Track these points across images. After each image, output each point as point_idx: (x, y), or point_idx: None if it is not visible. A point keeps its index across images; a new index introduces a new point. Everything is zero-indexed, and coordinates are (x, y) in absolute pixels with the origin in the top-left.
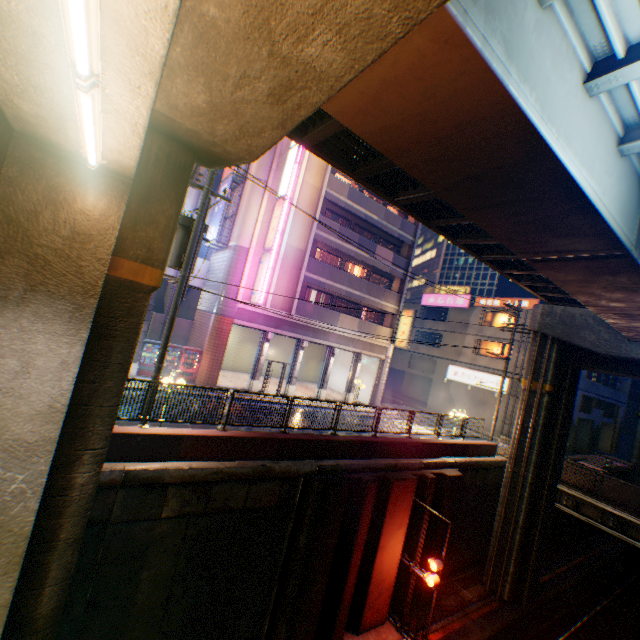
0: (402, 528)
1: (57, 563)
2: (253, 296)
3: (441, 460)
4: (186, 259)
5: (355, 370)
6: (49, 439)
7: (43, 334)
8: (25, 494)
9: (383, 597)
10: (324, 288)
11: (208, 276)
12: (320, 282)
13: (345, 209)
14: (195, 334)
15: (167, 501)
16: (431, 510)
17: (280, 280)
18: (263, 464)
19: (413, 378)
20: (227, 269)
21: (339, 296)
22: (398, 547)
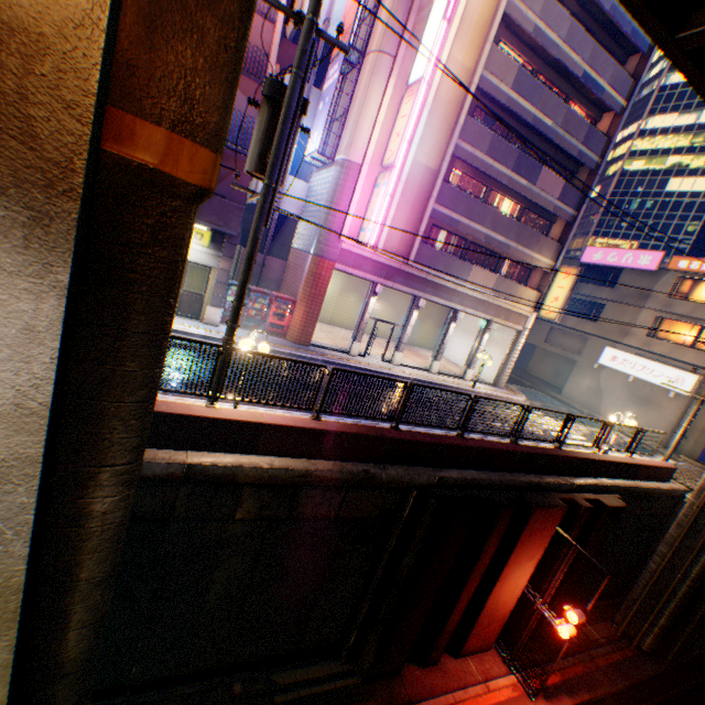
0: (532, 560)
1: (81, 605)
2: (361, 234)
3: (598, 483)
4: (271, 158)
5: (479, 342)
6: (26, 458)
7: None
8: (2, 535)
9: (492, 626)
10: (456, 229)
11: (306, 204)
12: (452, 220)
13: (503, 108)
14: (288, 279)
15: (241, 502)
16: (579, 549)
17: (398, 214)
18: (365, 470)
19: (546, 356)
20: (330, 194)
21: (473, 242)
22: (522, 579)
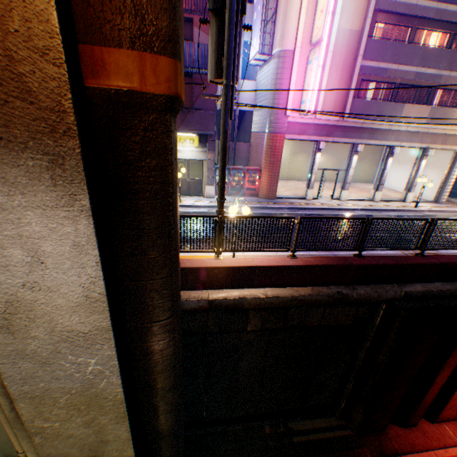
0: None
1: (161, 402)
2: (302, 106)
3: None
4: (224, 61)
5: (417, 168)
6: (102, 328)
7: (30, 210)
8: (103, 373)
9: None
10: (384, 77)
11: (256, 98)
12: (379, 70)
13: None
14: (252, 155)
15: (249, 320)
16: None
17: (330, 80)
18: (338, 292)
19: None
20: (272, 83)
21: (402, 83)
22: None
